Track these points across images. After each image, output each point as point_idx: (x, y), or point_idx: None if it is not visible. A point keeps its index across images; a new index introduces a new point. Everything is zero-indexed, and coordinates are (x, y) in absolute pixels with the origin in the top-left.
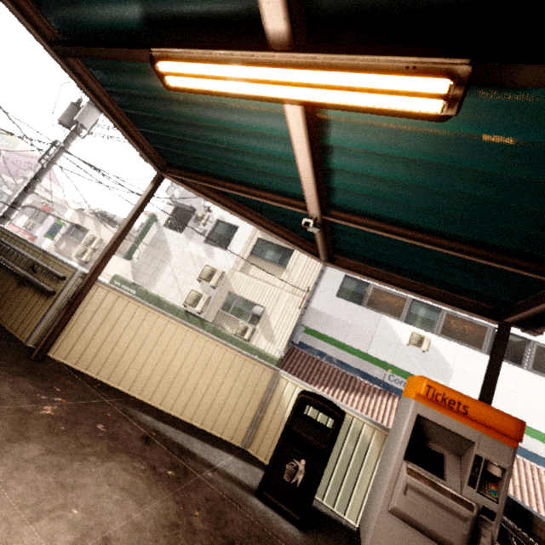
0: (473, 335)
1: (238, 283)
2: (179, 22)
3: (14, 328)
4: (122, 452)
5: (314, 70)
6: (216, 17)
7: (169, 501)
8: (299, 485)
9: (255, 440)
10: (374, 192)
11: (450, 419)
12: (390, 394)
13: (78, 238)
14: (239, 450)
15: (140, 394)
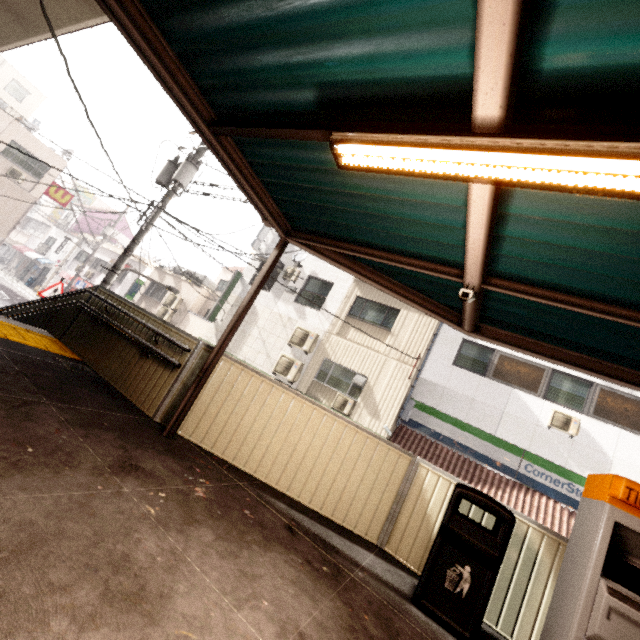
0: (639, 417)
1: (334, 348)
2: (359, 104)
3: (140, 401)
4: (275, 542)
5: (529, 153)
6: (405, 99)
7: (336, 601)
8: (465, 596)
9: (392, 538)
10: (554, 261)
11: None
12: (528, 489)
13: (158, 298)
14: (376, 548)
15: (266, 477)
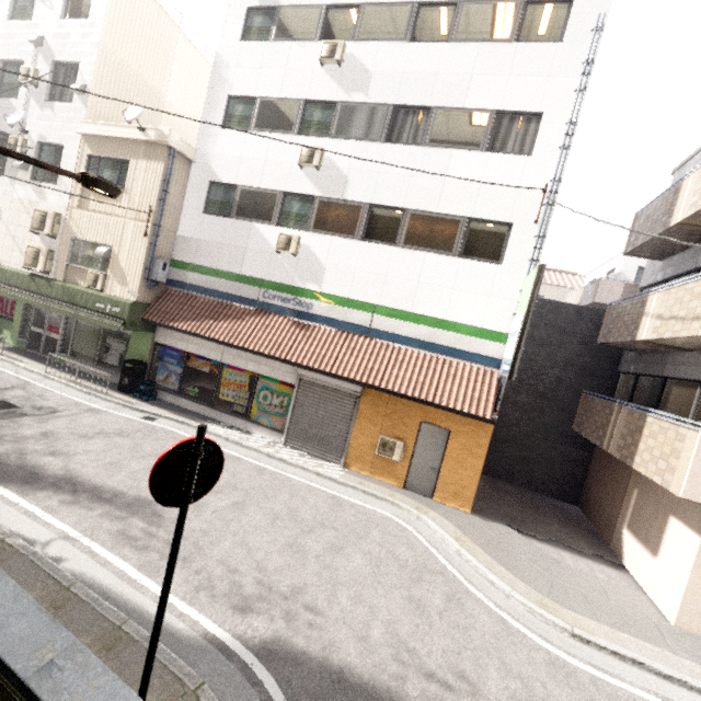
0: (347, 220)
1: (78, 224)
2: None
3: None
4: None
5: None
6: None
7: None
8: None
9: None
10: None
11: None
12: (266, 313)
13: None
14: None
15: None
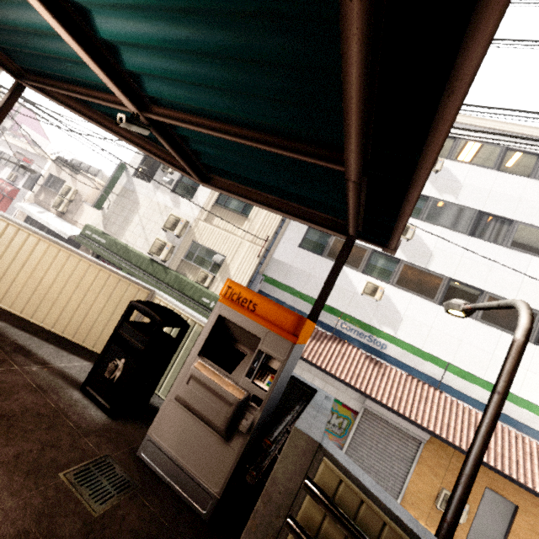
0: (428, 285)
1: (201, 232)
2: None
3: None
4: None
5: None
6: None
7: None
8: (116, 381)
9: None
10: (157, 70)
11: (245, 318)
12: (340, 340)
13: (56, 190)
14: None
15: (11, 307)
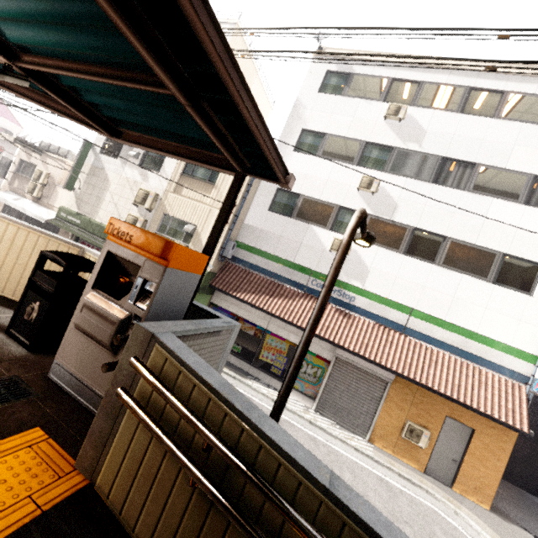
0: (393, 236)
1: (171, 204)
2: None
3: None
4: None
5: None
6: None
7: None
8: (33, 321)
9: None
10: None
11: (128, 251)
12: (312, 297)
13: (29, 175)
14: None
15: None
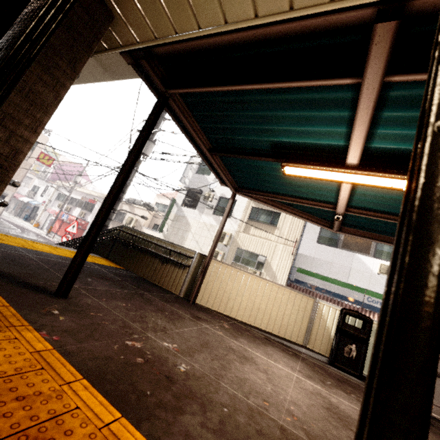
0: None
1: (242, 241)
2: (292, 150)
3: (169, 287)
4: (266, 344)
5: (369, 176)
6: (314, 150)
7: (302, 363)
8: (354, 358)
9: (310, 340)
10: (379, 202)
11: None
12: (370, 312)
13: (120, 220)
14: (303, 346)
15: (242, 318)
